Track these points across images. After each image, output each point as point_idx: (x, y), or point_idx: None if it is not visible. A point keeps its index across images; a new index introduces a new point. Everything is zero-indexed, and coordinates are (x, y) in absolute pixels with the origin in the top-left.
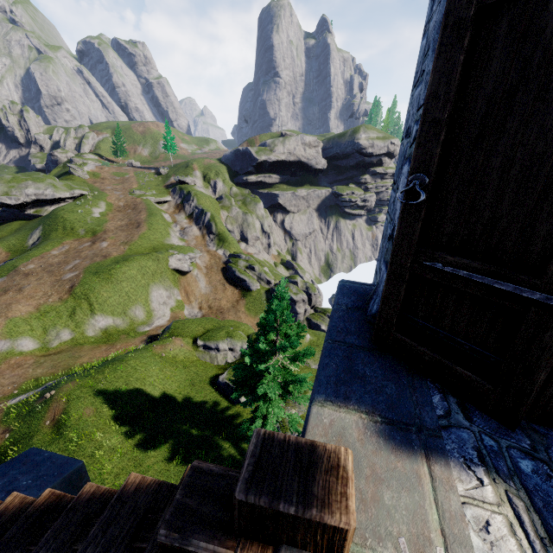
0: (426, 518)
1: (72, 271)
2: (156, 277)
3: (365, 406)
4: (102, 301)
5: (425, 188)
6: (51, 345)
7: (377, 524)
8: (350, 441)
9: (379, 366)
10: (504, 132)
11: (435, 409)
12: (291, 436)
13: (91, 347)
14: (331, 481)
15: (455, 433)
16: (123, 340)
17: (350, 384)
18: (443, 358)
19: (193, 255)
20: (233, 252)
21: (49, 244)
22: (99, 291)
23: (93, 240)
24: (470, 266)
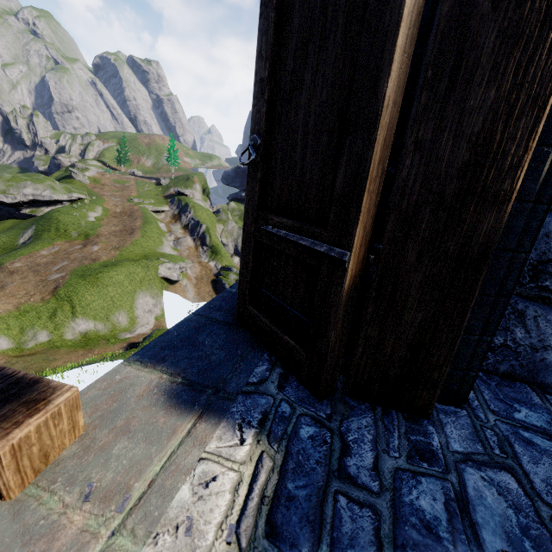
0: (145, 469)
1: (58, 272)
2: (144, 284)
3: (175, 368)
4: (85, 305)
5: (259, 149)
6: (26, 345)
7: (82, 470)
8: (128, 396)
9: (224, 338)
10: (304, 85)
11: (252, 377)
12: (22, 372)
13: (67, 351)
14: (18, 411)
15: (254, 398)
16: (102, 345)
17: (178, 349)
18: (278, 328)
19: (184, 265)
20: (225, 265)
21: (39, 244)
22: (84, 294)
23: (85, 243)
24: (287, 225)
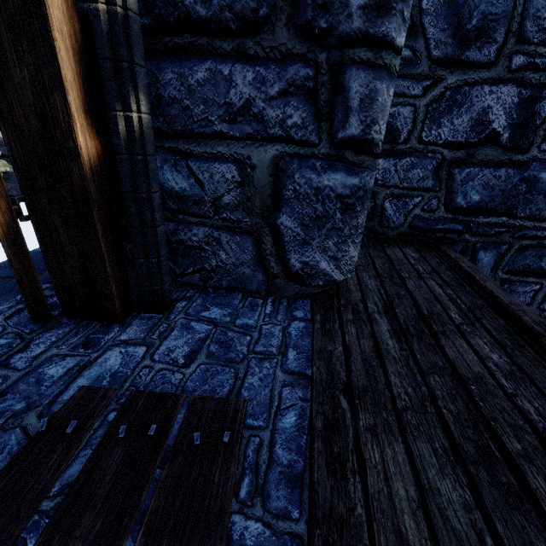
0: None
1: None
2: None
3: None
4: None
5: None
6: None
7: None
8: None
9: None
10: None
11: None
12: None
13: None
14: None
15: None
16: None
17: None
18: None
19: None
20: None
21: None
22: None
23: None
24: None
